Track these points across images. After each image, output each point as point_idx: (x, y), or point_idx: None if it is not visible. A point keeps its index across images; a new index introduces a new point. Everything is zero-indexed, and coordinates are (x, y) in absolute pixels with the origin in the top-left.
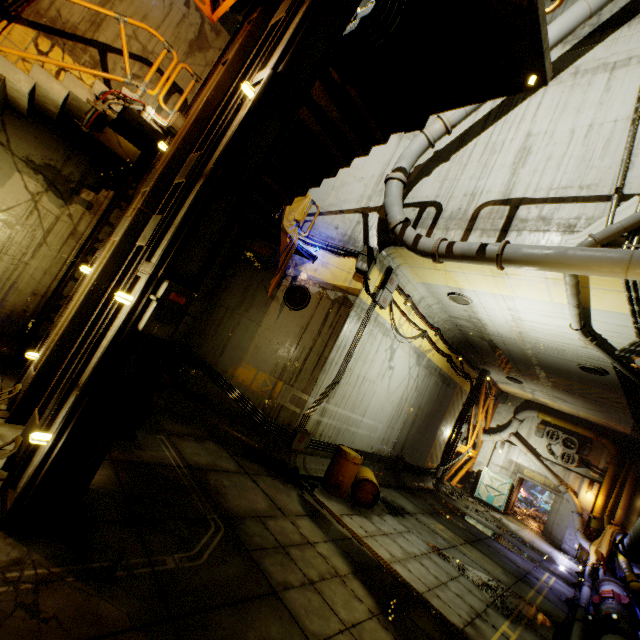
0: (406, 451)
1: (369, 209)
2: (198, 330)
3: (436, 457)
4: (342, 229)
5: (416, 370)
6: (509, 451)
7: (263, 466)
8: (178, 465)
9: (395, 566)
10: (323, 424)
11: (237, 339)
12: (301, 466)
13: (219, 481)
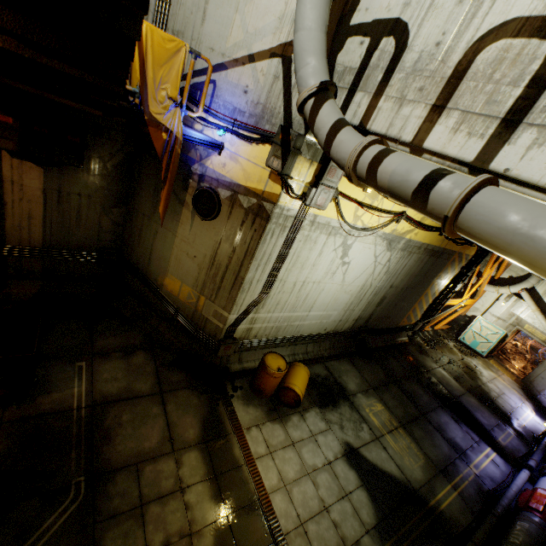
0: (373, 321)
1: (293, 46)
2: (125, 237)
3: (415, 316)
4: (253, 93)
5: (386, 256)
6: (514, 305)
7: (189, 373)
8: (79, 406)
9: (275, 497)
10: (256, 329)
11: (159, 249)
12: (236, 362)
13: (118, 417)
